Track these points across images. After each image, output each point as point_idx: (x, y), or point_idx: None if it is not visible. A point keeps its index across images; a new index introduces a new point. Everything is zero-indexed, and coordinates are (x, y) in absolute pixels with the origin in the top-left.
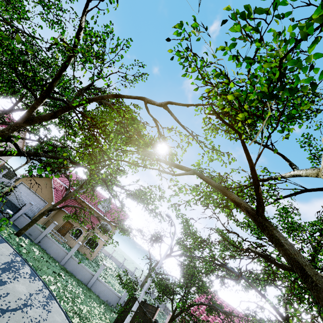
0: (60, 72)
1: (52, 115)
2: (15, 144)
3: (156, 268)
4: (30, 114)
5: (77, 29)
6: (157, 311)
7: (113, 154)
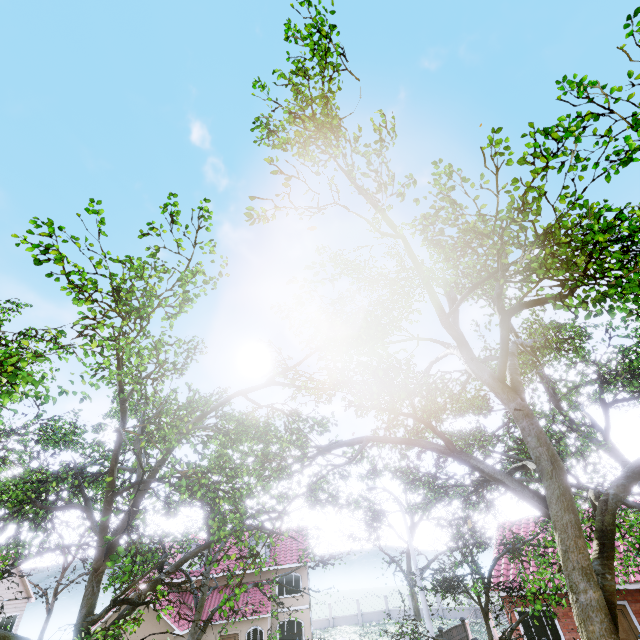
0: (116, 455)
1: (132, 513)
2: (127, 601)
3: (415, 571)
4: (105, 542)
5: (122, 402)
6: (467, 627)
7: (256, 489)
